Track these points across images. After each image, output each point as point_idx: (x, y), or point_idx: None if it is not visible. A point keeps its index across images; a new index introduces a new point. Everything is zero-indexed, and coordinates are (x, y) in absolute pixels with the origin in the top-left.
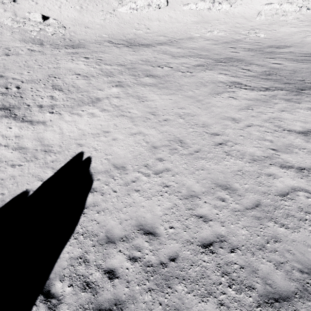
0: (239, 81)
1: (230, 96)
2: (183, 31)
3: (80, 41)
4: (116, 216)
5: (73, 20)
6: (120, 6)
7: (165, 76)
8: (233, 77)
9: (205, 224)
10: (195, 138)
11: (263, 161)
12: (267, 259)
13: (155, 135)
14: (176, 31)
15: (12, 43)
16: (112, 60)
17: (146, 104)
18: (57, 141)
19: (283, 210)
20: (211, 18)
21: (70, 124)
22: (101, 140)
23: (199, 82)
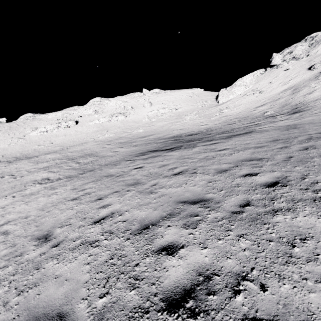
0: (50, 176)
1: (13, 196)
2: (81, 139)
3: None
4: None
5: None
6: (33, 131)
7: None
8: (53, 172)
9: None
10: None
11: None
12: None
13: None
14: (75, 140)
15: None
16: None
17: None
18: None
19: None
20: (109, 126)
21: None
22: None
23: (12, 186)
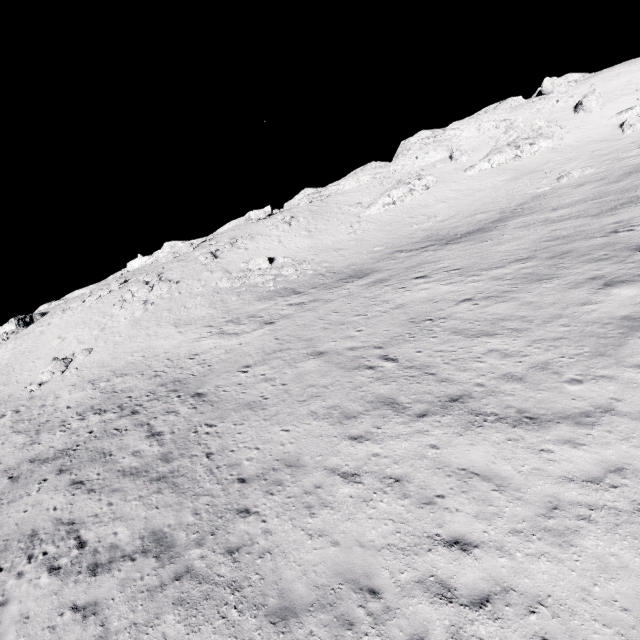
0: None
1: None
2: (506, 196)
3: (351, 268)
4: None
5: (309, 249)
6: (363, 209)
7: None
8: None
9: None
10: None
11: None
12: None
13: None
14: (492, 201)
15: (249, 307)
16: (478, 262)
17: None
18: None
19: None
20: (533, 165)
21: None
22: None
23: None
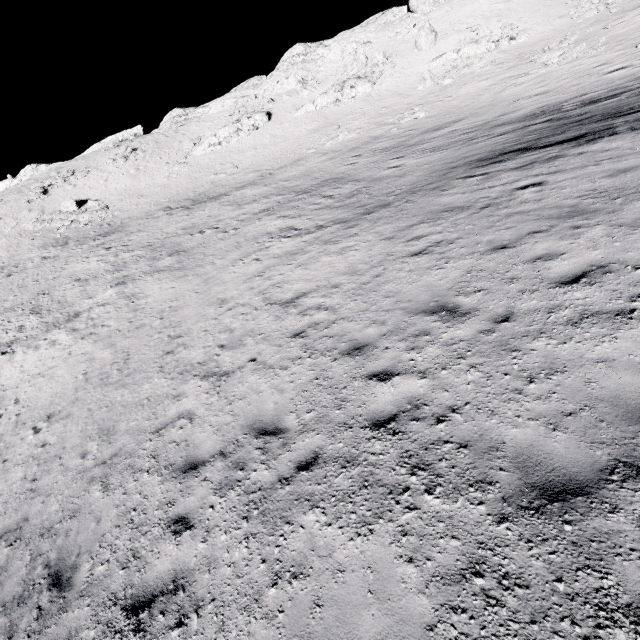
0: (294, 225)
1: (255, 259)
2: (290, 153)
3: (124, 221)
4: None
5: (122, 193)
6: (197, 146)
7: (196, 247)
8: (292, 218)
9: (28, 503)
10: (147, 351)
11: (192, 371)
12: (34, 550)
13: (105, 358)
14: (278, 157)
15: (27, 254)
16: (142, 240)
17: (133, 306)
18: None
19: (132, 458)
20: (340, 115)
21: (16, 366)
22: (34, 384)
23: (234, 244)
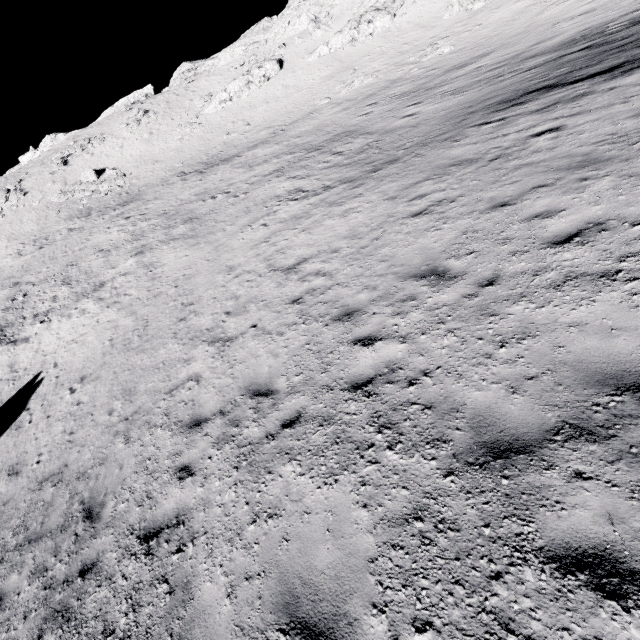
0: (302, 186)
1: (262, 224)
2: (303, 105)
3: (141, 189)
4: (7, 456)
5: (137, 159)
6: (208, 104)
7: (208, 213)
8: (301, 179)
9: (67, 452)
10: (164, 318)
11: (201, 337)
12: (72, 490)
13: (127, 325)
14: (291, 110)
15: (55, 226)
16: (158, 209)
17: (151, 275)
18: (27, 363)
19: (149, 415)
20: (356, 57)
21: (53, 333)
22: (69, 350)
23: (244, 209)
